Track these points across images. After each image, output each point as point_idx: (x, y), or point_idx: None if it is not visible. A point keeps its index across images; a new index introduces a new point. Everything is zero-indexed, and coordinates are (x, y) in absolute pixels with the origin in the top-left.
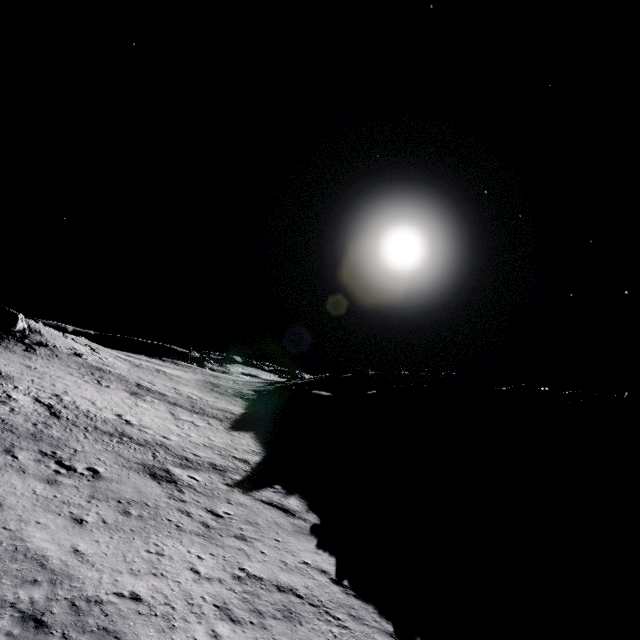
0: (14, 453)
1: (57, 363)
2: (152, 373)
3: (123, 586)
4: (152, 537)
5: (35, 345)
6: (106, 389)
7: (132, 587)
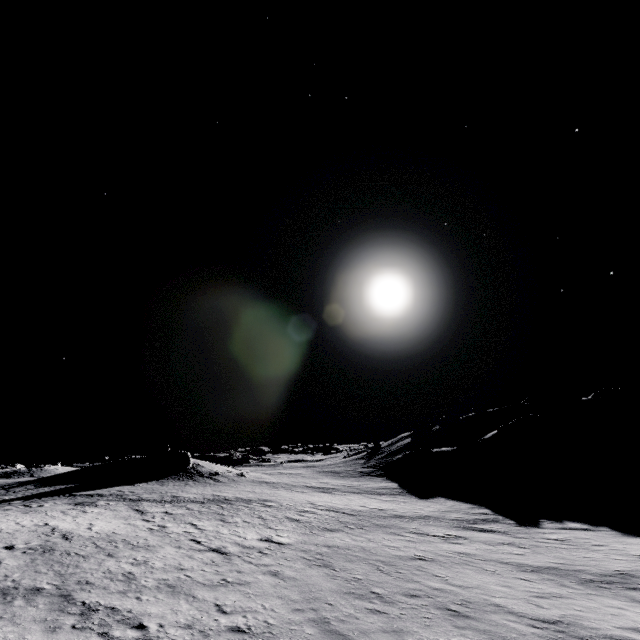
0: (403, 535)
1: (247, 485)
2: (286, 476)
3: (611, 568)
4: (563, 553)
5: (212, 476)
6: (309, 493)
7: (615, 568)
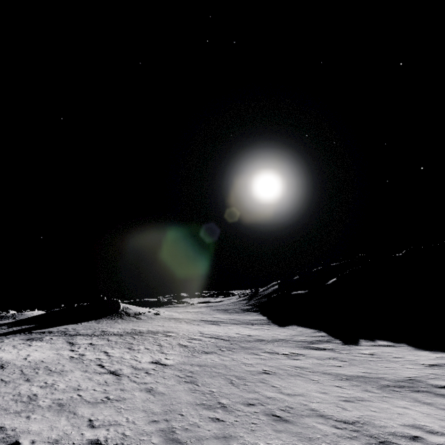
0: (259, 354)
1: (159, 321)
2: (191, 313)
3: (403, 375)
4: (371, 364)
5: (136, 315)
6: (202, 325)
7: (406, 375)
